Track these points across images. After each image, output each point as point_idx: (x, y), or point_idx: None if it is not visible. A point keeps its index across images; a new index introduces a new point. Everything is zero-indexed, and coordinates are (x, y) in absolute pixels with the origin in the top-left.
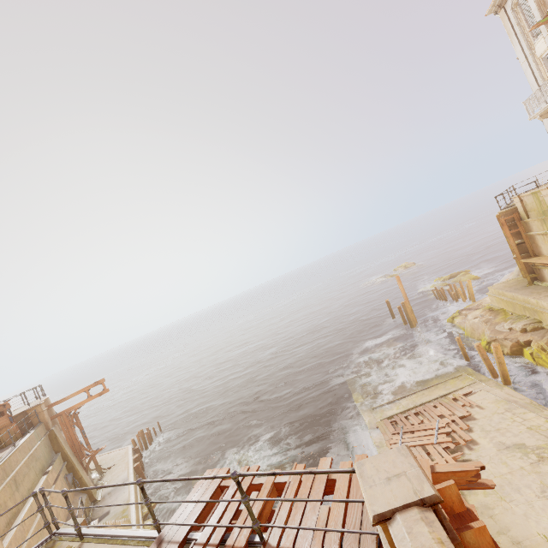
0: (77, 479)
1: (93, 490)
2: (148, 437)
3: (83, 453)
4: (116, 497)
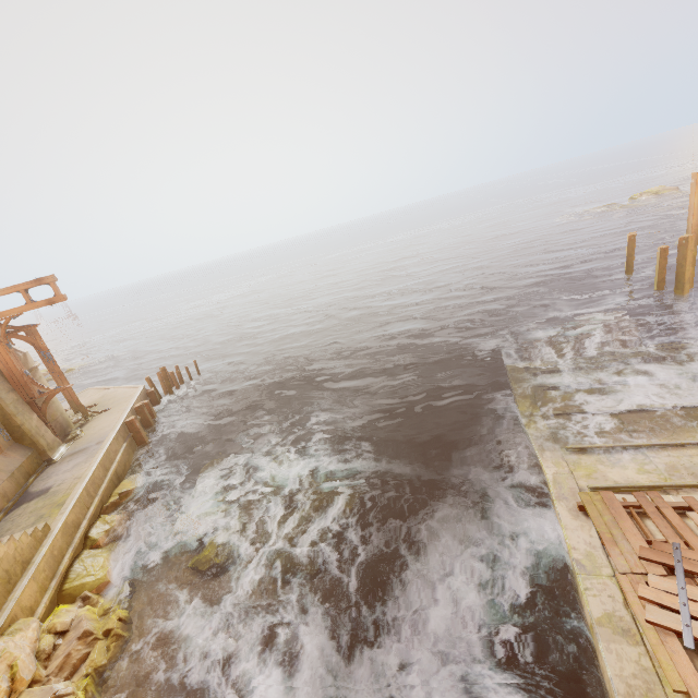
0: (14, 427)
1: (51, 444)
2: (174, 378)
3: (32, 389)
4: (73, 465)
